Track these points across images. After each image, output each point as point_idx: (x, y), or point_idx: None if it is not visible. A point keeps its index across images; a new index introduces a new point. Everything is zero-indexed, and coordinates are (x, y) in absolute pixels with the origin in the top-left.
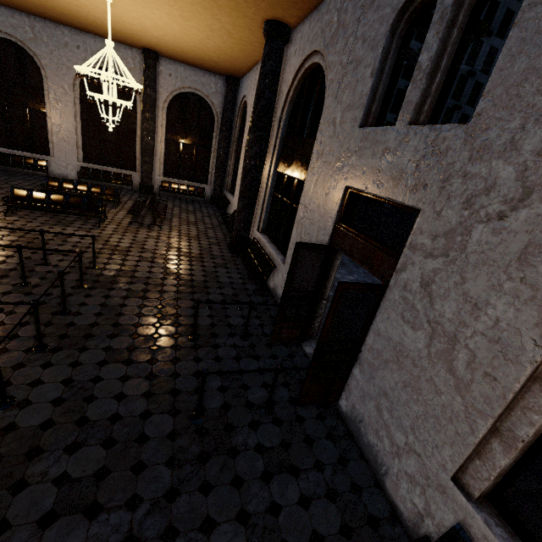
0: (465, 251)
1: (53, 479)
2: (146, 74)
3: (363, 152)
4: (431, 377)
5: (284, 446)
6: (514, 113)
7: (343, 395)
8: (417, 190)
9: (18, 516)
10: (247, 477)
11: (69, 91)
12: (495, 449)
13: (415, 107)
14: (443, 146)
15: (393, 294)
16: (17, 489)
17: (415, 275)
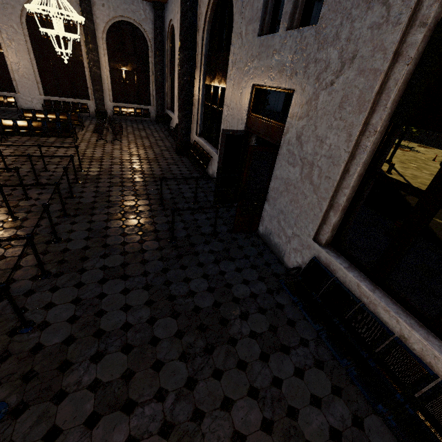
0: (316, 110)
1: (99, 268)
2: (83, 6)
3: (261, 55)
4: (303, 191)
5: (225, 250)
6: (337, 15)
7: (260, 223)
8: (292, 77)
9: (87, 280)
10: (206, 262)
11: (18, 30)
12: (331, 215)
13: (289, 17)
14: (304, 43)
15: (283, 150)
16: (82, 272)
17: (293, 134)
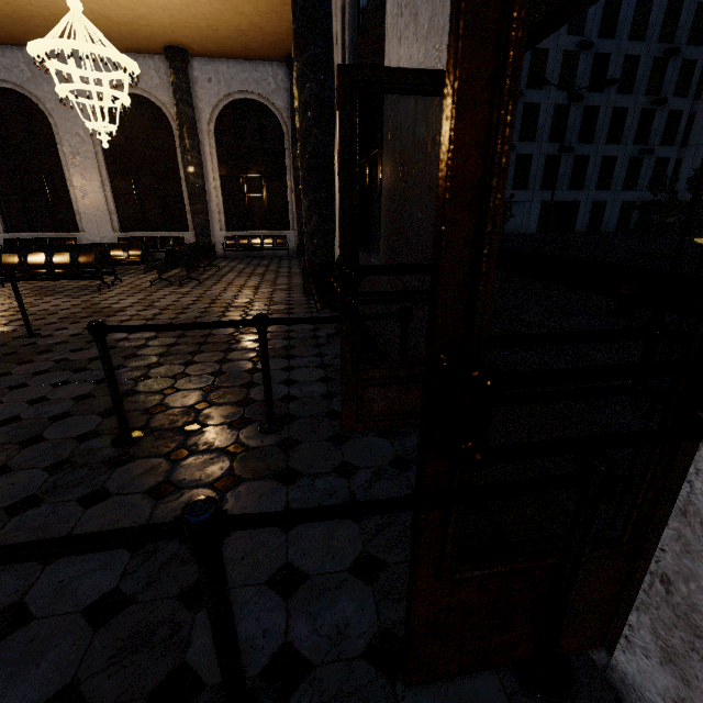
0: None
1: None
2: (175, 84)
3: None
4: None
5: None
6: None
7: (637, 628)
8: None
9: None
10: None
11: (86, 138)
12: None
13: None
14: None
15: None
16: None
17: None
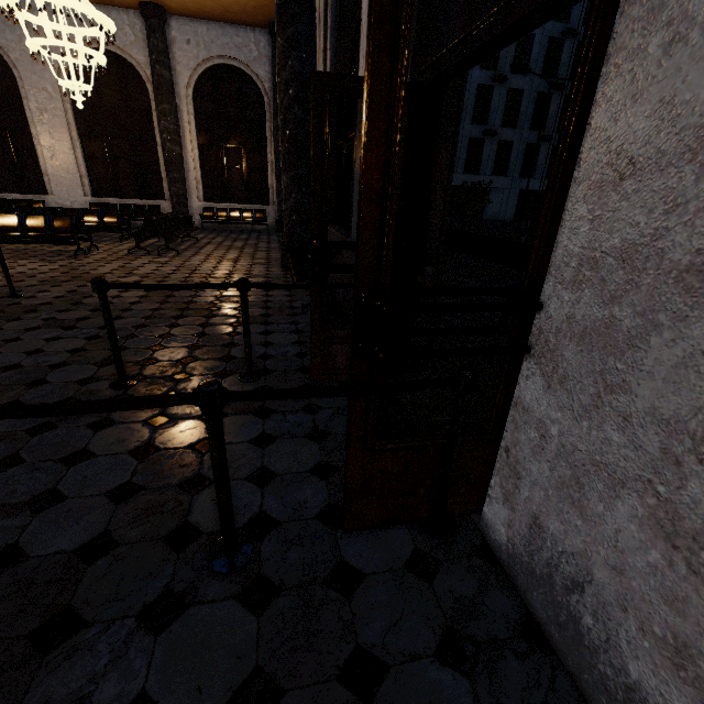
0: None
1: None
2: (151, 43)
3: None
4: None
5: None
6: None
7: (494, 486)
8: None
9: None
10: None
11: (54, 94)
12: None
13: None
14: None
15: None
16: None
17: None
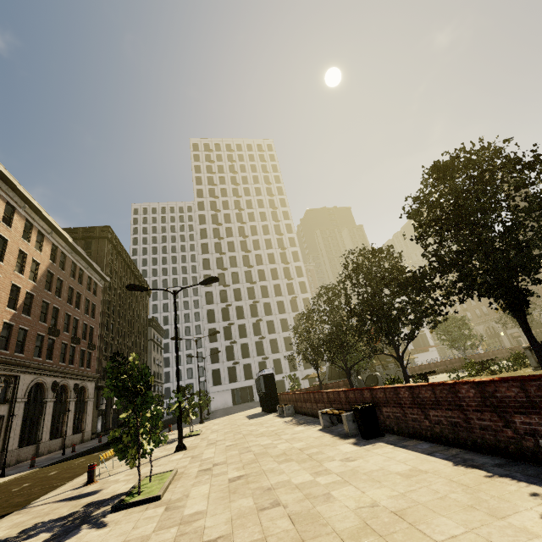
0: None
1: None
2: None
3: None
4: None
5: None
6: None
7: None
8: None
9: None
10: None
11: None
12: None
13: None
14: None
15: None
16: None
17: None
